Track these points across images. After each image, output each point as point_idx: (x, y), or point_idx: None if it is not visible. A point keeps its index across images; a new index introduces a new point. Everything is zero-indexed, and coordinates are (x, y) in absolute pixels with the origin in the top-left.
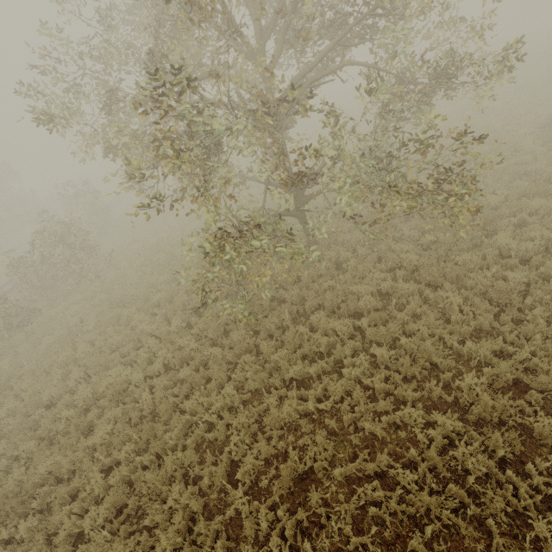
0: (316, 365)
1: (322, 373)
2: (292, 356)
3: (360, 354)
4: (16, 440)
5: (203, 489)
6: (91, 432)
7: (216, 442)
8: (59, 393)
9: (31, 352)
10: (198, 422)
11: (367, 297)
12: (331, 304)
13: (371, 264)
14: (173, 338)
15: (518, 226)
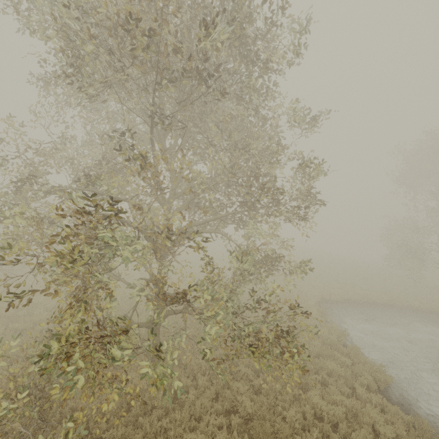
0: None
1: None
2: None
3: None
4: None
5: None
6: None
7: None
8: None
9: None
10: None
11: None
12: None
13: (209, 401)
14: None
15: (321, 383)
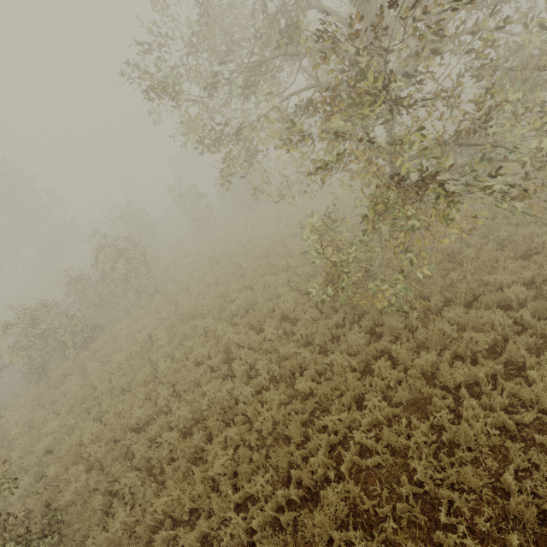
0: (486, 367)
1: (500, 377)
2: (441, 359)
3: (534, 353)
4: (114, 470)
5: (388, 535)
6: (199, 460)
7: (377, 469)
8: (146, 414)
9: (100, 371)
10: (350, 443)
11: (517, 287)
12: (463, 299)
13: (497, 252)
14: (276, 346)
15: None
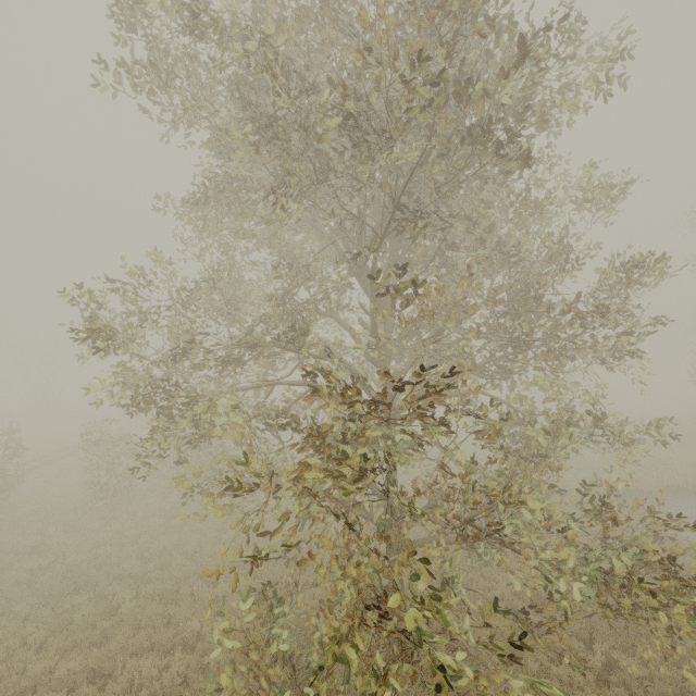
0: None
1: None
2: None
3: None
4: None
5: None
6: None
7: None
8: None
9: None
10: None
11: None
12: None
13: None
14: None
15: None
